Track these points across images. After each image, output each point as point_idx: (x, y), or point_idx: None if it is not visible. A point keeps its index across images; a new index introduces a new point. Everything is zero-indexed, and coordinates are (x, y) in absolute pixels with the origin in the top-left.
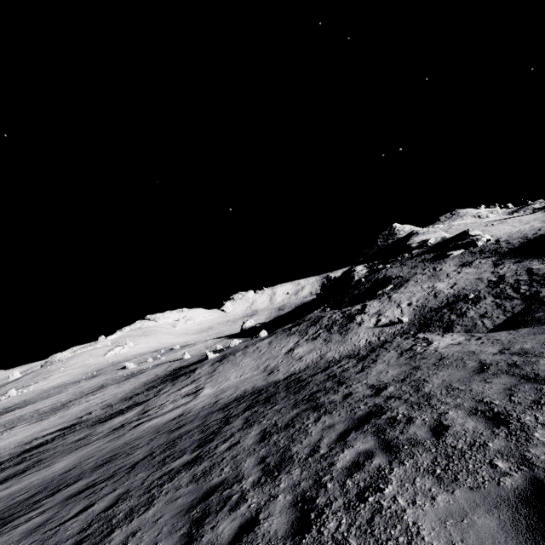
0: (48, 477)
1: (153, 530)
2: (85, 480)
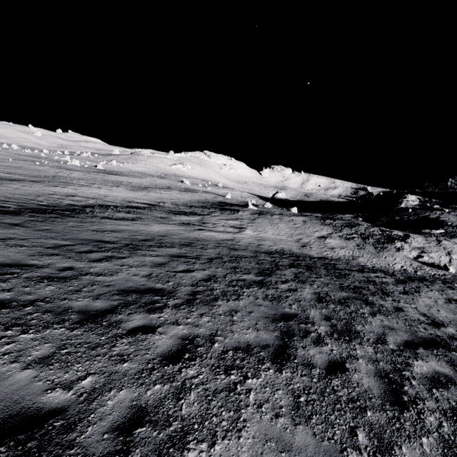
0: (150, 232)
1: (250, 318)
2: (178, 250)
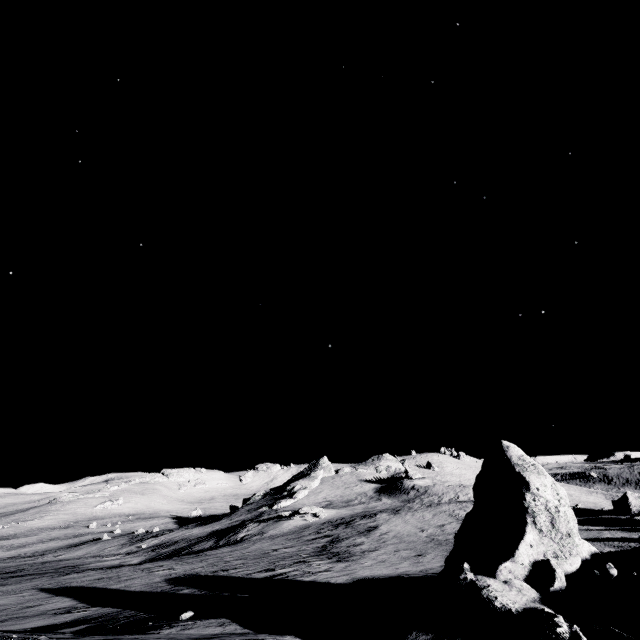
0: None
1: None
2: None
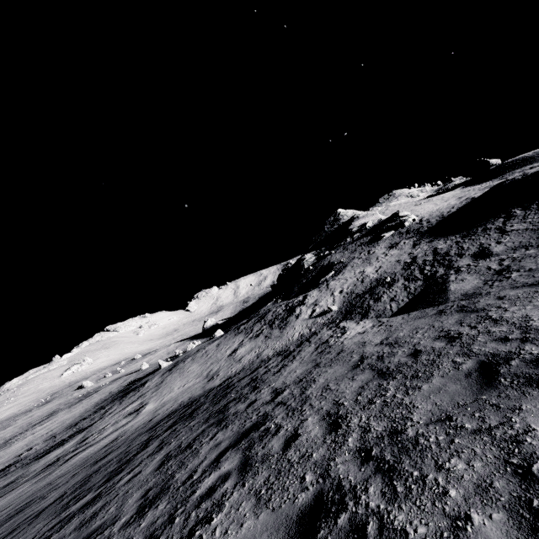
0: None
1: None
2: None
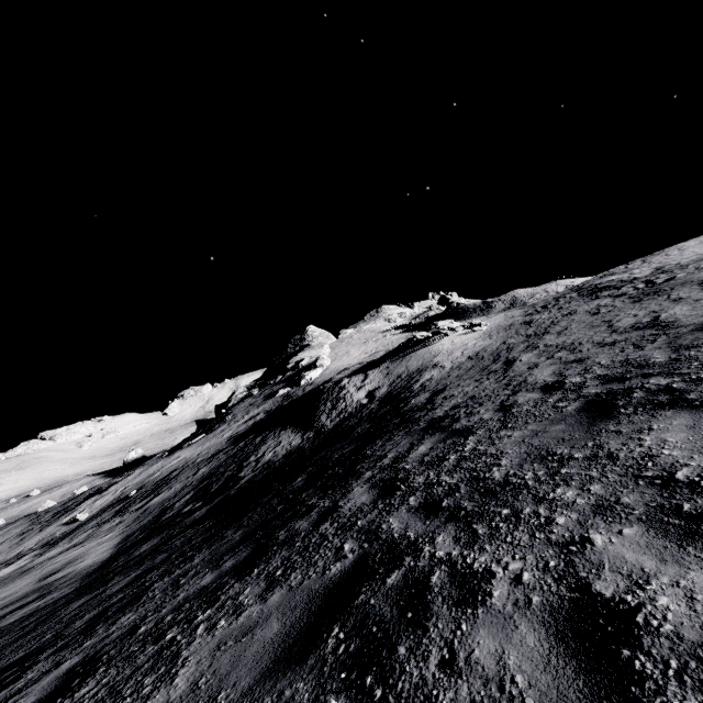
0: None
1: None
2: None
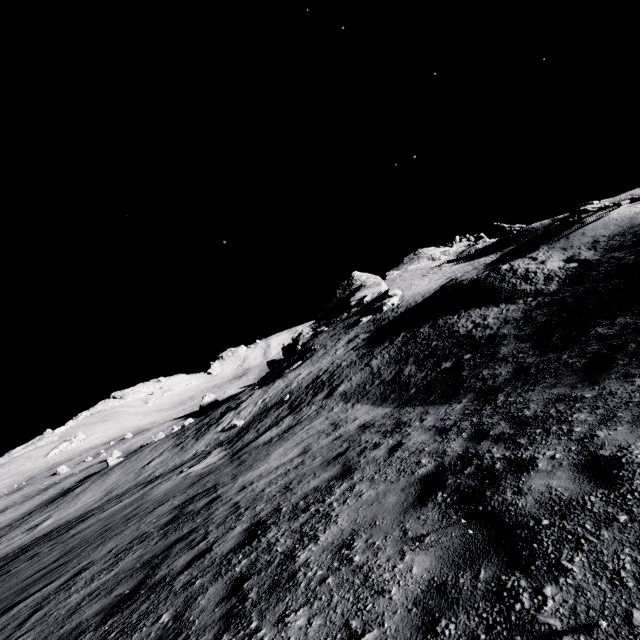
0: None
1: None
2: None
